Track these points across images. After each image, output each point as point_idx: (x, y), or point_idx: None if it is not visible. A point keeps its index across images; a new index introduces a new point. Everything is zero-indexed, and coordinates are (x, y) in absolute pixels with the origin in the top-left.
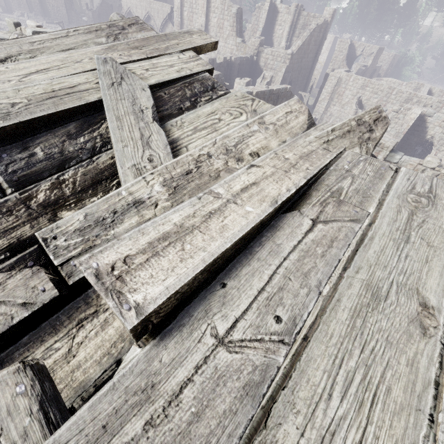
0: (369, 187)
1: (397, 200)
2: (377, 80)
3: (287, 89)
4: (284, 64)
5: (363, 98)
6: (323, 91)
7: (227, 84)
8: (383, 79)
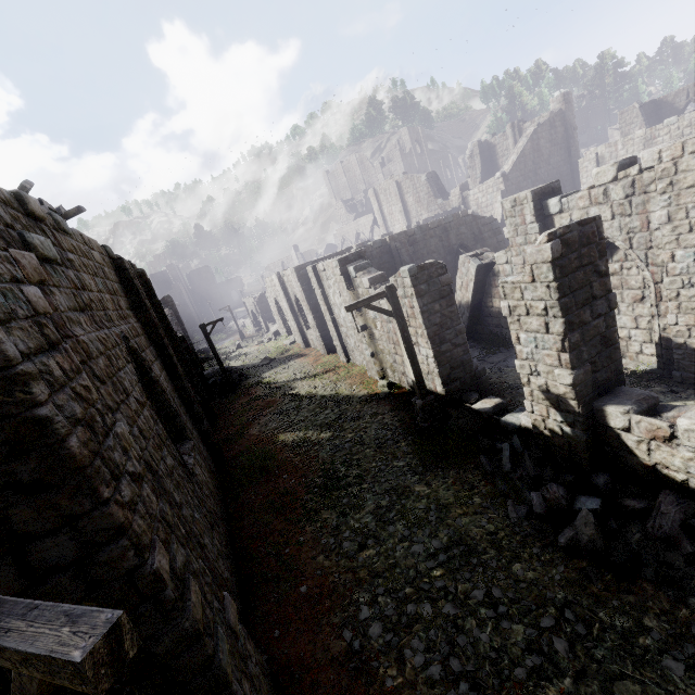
0: None
1: None
2: None
3: (460, 215)
4: (497, 191)
5: None
6: (582, 188)
7: None
8: None
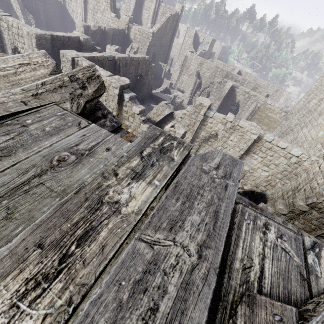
0: (23, 144)
1: (40, 158)
2: (211, 61)
3: (146, 58)
4: (147, 39)
5: (201, 72)
6: (176, 64)
7: (97, 48)
8: (215, 61)
